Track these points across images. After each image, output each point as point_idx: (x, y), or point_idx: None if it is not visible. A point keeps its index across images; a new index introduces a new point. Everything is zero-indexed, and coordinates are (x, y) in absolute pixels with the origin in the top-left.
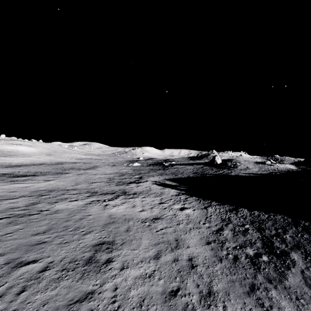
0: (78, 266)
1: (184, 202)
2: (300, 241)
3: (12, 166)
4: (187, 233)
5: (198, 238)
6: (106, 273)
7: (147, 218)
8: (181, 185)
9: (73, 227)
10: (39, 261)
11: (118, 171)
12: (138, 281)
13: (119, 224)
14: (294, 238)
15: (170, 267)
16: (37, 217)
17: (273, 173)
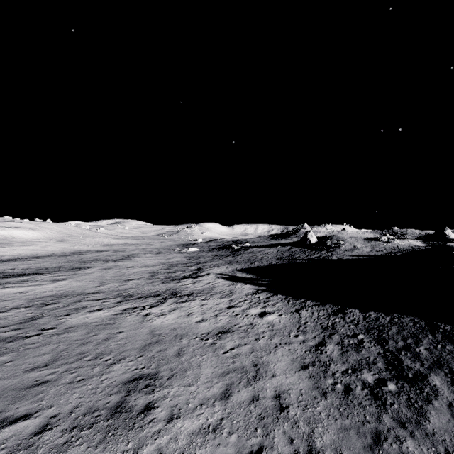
0: (98, 419)
1: (265, 304)
2: (441, 355)
3: (3, 261)
4: (272, 352)
5: (288, 360)
6: (143, 429)
7: (209, 332)
8: (260, 277)
9: (93, 353)
10: (35, 415)
11: (166, 260)
12: (196, 439)
13: (166, 344)
14: (432, 351)
15: (247, 412)
16: (36, 341)
17: (393, 253)
